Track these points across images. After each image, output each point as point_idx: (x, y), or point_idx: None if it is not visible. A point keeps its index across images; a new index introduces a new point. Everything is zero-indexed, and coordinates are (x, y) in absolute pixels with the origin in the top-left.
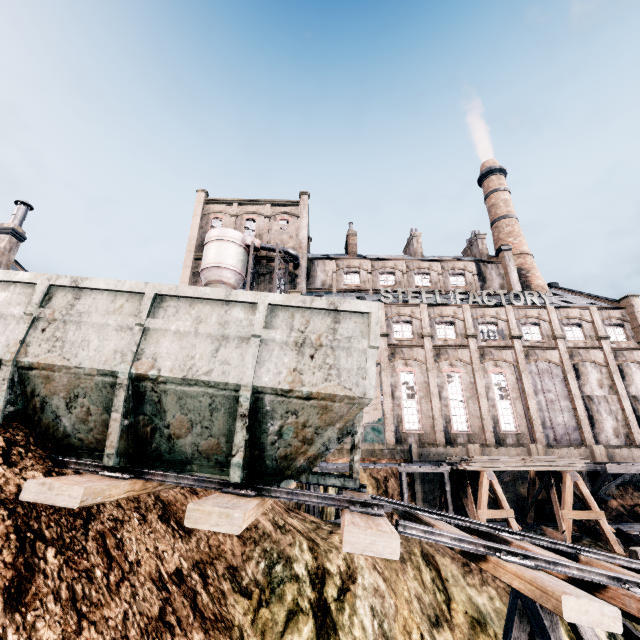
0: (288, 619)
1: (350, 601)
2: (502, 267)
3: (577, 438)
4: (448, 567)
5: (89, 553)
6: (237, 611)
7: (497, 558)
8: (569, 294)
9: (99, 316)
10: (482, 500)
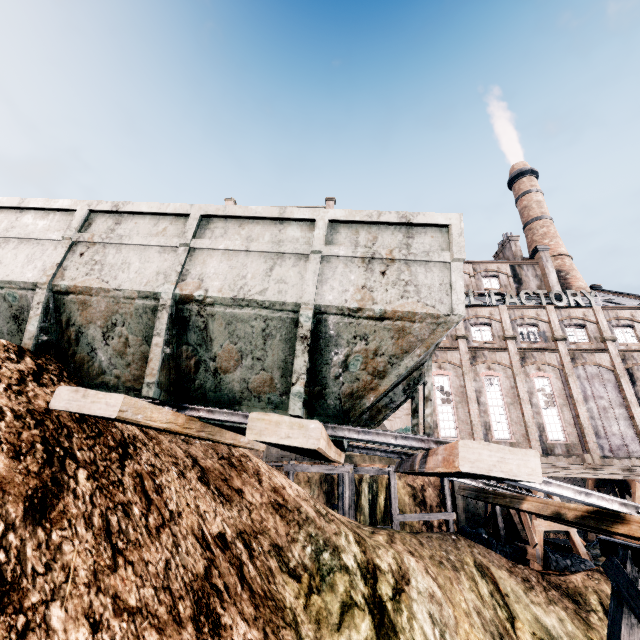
0: (343, 612)
1: (406, 603)
2: (539, 268)
3: (637, 450)
4: (506, 581)
5: (125, 488)
6: (287, 592)
7: None
8: (615, 296)
9: (141, 238)
10: None
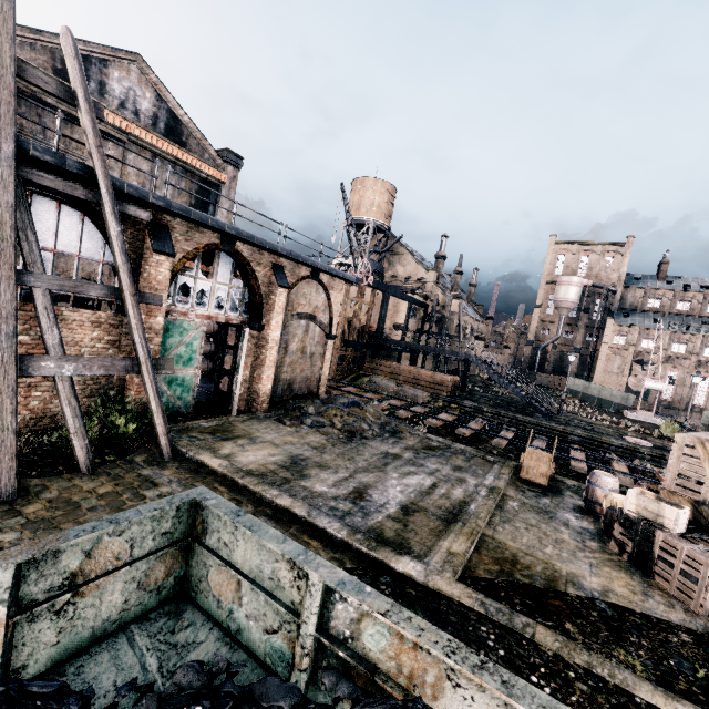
0: None
1: None
2: None
3: None
4: None
5: None
6: None
7: None
8: None
9: (593, 389)
10: None
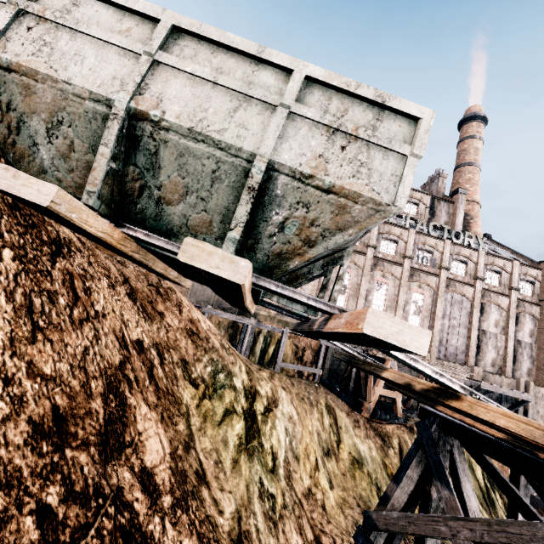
0: (225, 415)
1: (272, 419)
2: (452, 207)
3: (462, 359)
4: (343, 419)
5: (54, 280)
6: (186, 393)
7: (475, 399)
8: (498, 247)
9: (100, 31)
10: (381, 381)
